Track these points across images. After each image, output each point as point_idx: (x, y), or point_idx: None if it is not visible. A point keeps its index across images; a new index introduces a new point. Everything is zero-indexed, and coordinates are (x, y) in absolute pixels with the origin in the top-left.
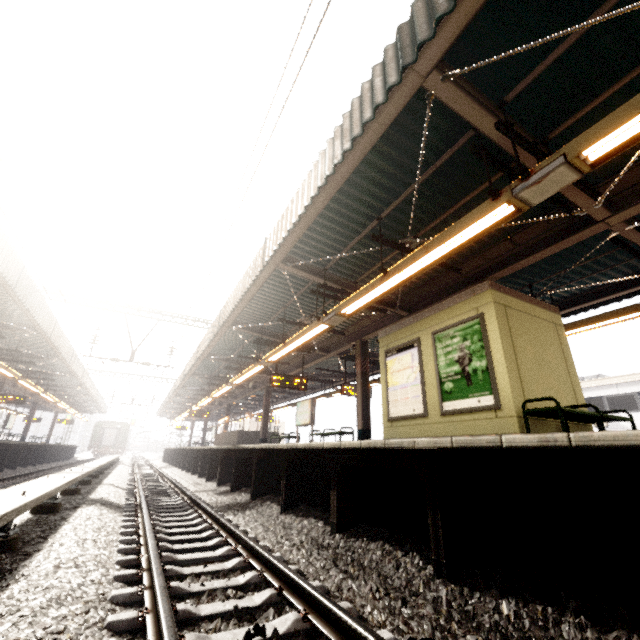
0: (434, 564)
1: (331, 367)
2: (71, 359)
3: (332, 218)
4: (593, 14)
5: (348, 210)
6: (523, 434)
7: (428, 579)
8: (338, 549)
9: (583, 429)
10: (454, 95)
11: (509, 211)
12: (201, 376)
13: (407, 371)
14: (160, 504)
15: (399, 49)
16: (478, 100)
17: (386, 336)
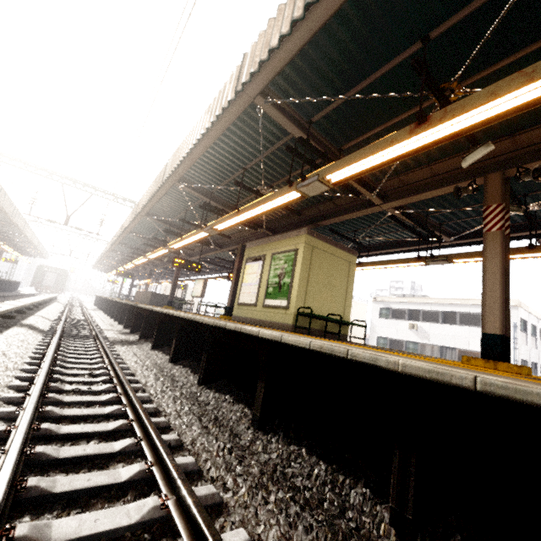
0: (198, 378)
1: (229, 258)
2: (13, 213)
3: (213, 160)
4: (353, 89)
5: (224, 158)
6: (232, 324)
7: (194, 384)
8: (166, 369)
9: (341, 328)
10: (274, 113)
11: (298, 196)
12: (126, 246)
13: (254, 275)
14: (73, 333)
15: (238, 75)
16: (290, 119)
17: (250, 248)
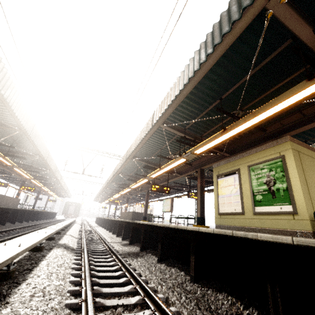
0: None
1: (181, 182)
2: (55, 171)
3: (193, 99)
4: None
5: (202, 94)
6: None
7: None
8: (197, 294)
9: None
10: (286, 12)
11: None
12: (115, 183)
13: (231, 187)
14: (93, 249)
15: None
16: (302, 15)
17: (217, 167)
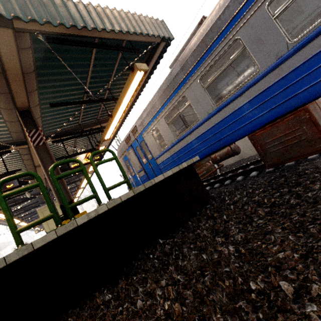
0: None
1: None
2: None
3: None
4: None
5: None
6: None
7: None
8: None
9: None
10: None
11: None
12: None
13: None
14: None
15: None
16: None
17: None
